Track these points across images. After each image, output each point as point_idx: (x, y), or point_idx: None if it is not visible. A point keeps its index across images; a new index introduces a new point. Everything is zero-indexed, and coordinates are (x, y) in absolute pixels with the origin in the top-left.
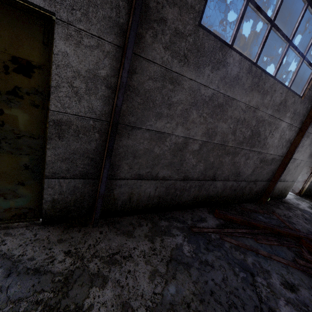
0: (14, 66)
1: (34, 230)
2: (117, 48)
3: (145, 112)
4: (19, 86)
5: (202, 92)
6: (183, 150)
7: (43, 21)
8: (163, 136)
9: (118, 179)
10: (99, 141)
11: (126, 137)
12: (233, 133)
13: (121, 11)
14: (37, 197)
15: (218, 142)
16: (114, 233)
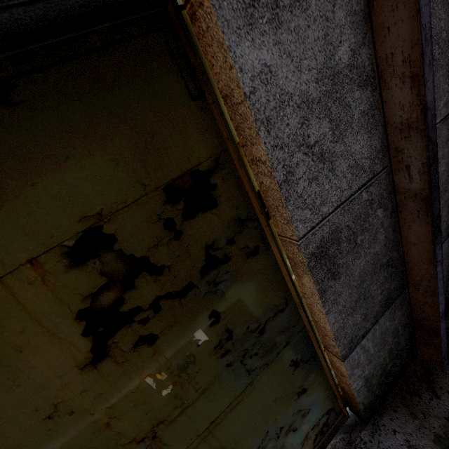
0: (178, 206)
1: (370, 444)
2: None
3: None
4: (209, 242)
5: None
6: None
7: (158, 36)
8: None
9: None
10: (385, 220)
11: None
12: None
13: None
14: (327, 390)
15: None
16: None
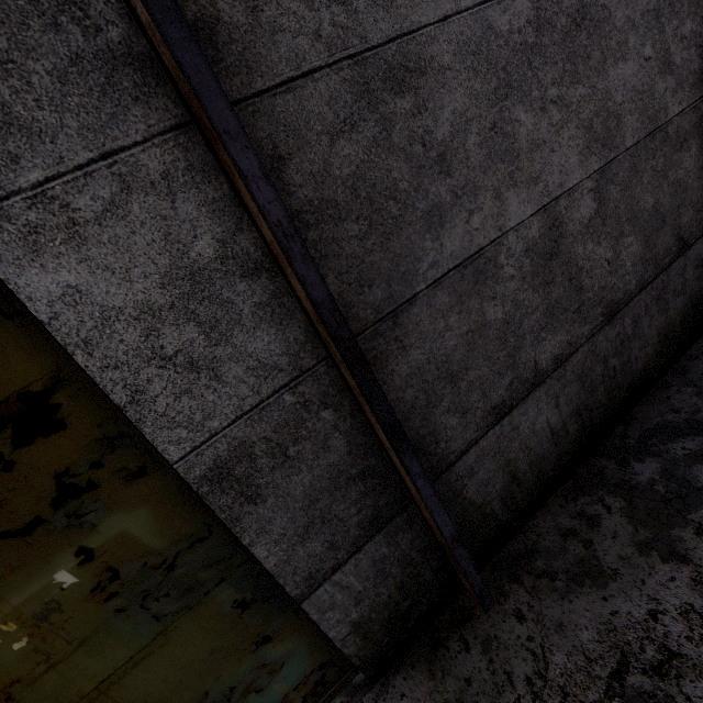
0: (5, 434)
1: None
2: (177, 135)
3: (392, 245)
4: (62, 468)
5: (503, 29)
6: (557, 249)
7: None
8: (482, 262)
9: (453, 462)
10: (343, 422)
11: (397, 352)
12: (663, 68)
13: (85, 2)
14: (315, 637)
15: (637, 135)
16: (554, 596)
